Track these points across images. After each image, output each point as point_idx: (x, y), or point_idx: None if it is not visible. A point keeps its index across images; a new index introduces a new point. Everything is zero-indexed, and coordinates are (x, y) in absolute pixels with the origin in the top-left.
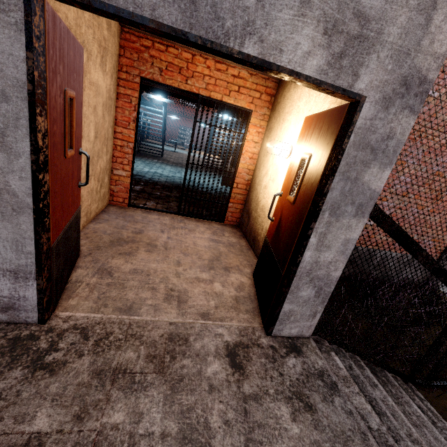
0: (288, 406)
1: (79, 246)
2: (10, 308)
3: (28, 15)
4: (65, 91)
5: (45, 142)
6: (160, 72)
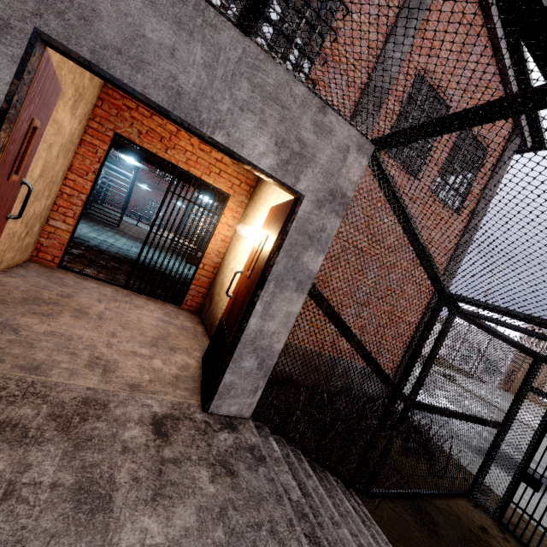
0: (209, 471)
1: None
2: None
3: (28, 55)
4: (33, 119)
5: None
6: (139, 135)
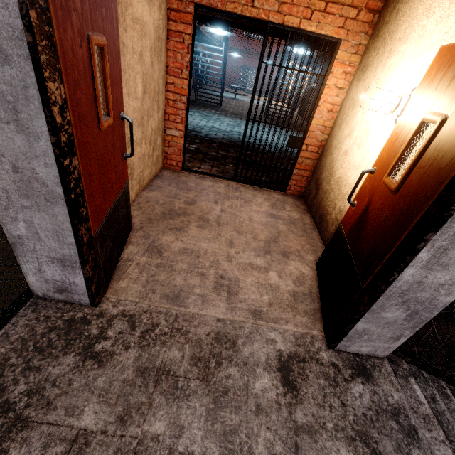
0: (349, 450)
1: (131, 220)
2: (64, 290)
3: None
4: (88, 37)
5: (66, 117)
6: None
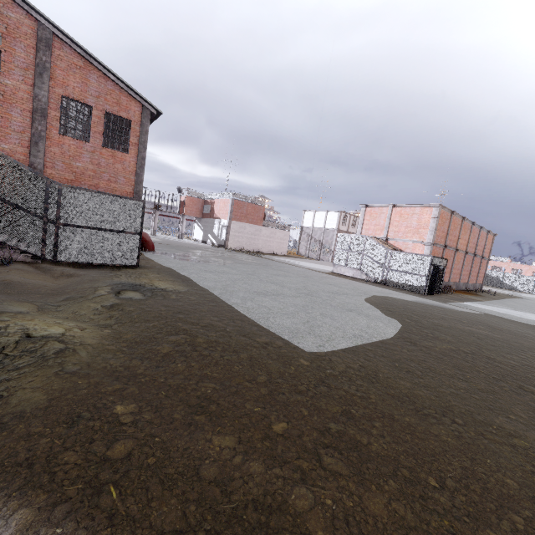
0: None
1: None
2: None
3: None
4: None
5: None
6: None
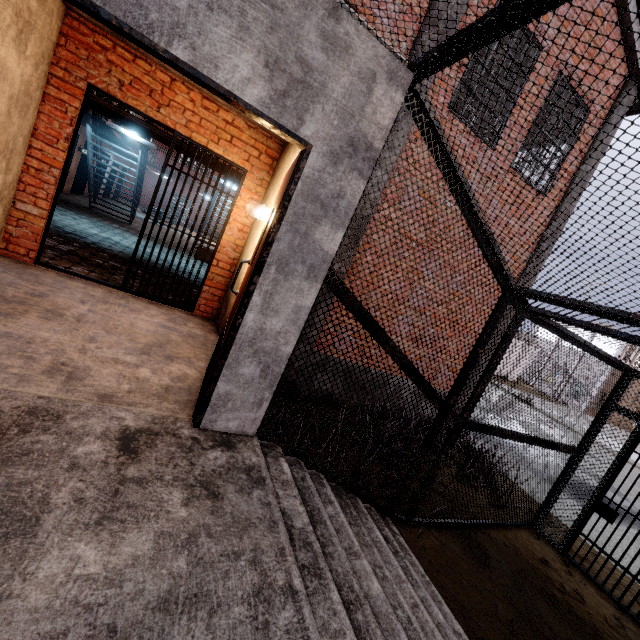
0: (184, 493)
1: None
2: None
3: None
4: None
5: None
6: (121, 86)
